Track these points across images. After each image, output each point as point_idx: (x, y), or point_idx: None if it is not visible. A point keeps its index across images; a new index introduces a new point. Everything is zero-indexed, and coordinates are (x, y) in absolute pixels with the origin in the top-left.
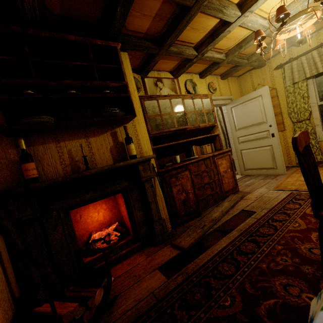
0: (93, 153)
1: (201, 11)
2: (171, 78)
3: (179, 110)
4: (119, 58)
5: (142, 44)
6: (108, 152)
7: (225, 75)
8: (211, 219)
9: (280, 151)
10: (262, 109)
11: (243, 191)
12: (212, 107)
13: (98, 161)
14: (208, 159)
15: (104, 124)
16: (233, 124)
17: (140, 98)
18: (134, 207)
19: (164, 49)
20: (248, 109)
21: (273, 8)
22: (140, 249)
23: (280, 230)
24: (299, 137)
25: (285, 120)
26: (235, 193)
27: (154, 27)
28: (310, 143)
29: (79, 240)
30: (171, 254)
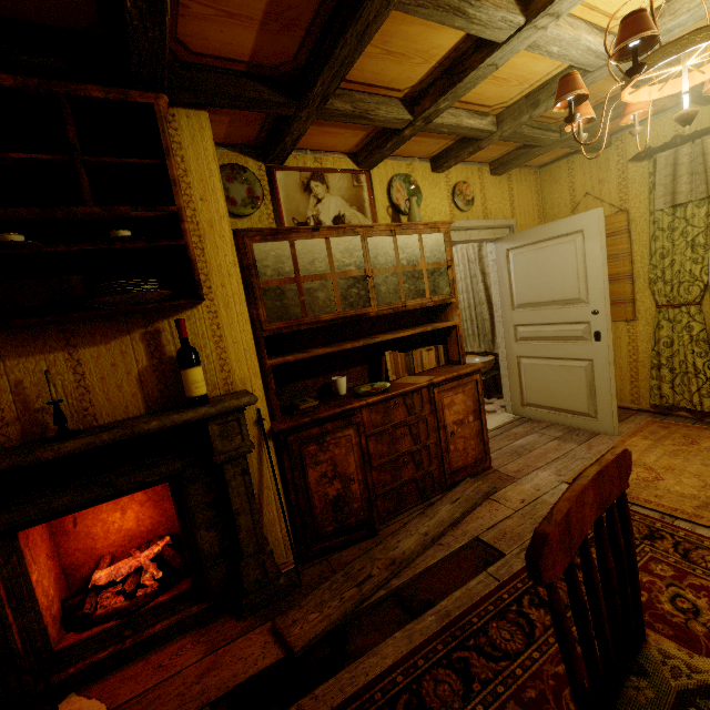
0: (88, 387)
1: (396, 10)
2: (351, 171)
3: (352, 268)
4: (161, 139)
5: (242, 93)
6: (133, 384)
7: (501, 166)
8: (392, 557)
9: (610, 378)
10: (580, 266)
11: (499, 471)
12: (447, 257)
13: (101, 409)
14: (417, 392)
15: (120, 314)
16: (507, 292)
17: (241, 236)
18: (194, 522)
19: (311, 106)
20: (546, 260)
21: (630, 2)
22: (203, 618)
23: (539, 643)
24: (564, 523)
25: (639, 296)
26: (480, 472)
27: (273, 47)
28: (692, 364)
29: (71, 576)
30: (262, 658)
